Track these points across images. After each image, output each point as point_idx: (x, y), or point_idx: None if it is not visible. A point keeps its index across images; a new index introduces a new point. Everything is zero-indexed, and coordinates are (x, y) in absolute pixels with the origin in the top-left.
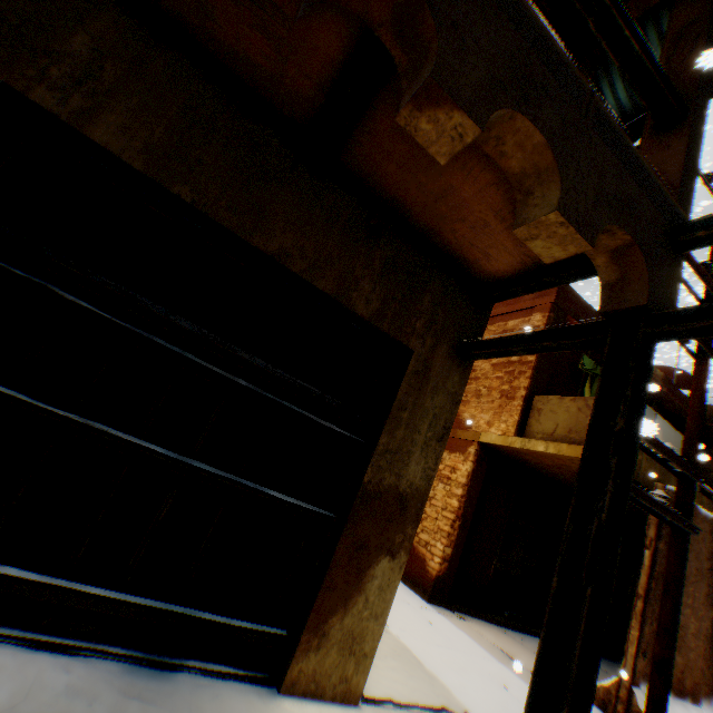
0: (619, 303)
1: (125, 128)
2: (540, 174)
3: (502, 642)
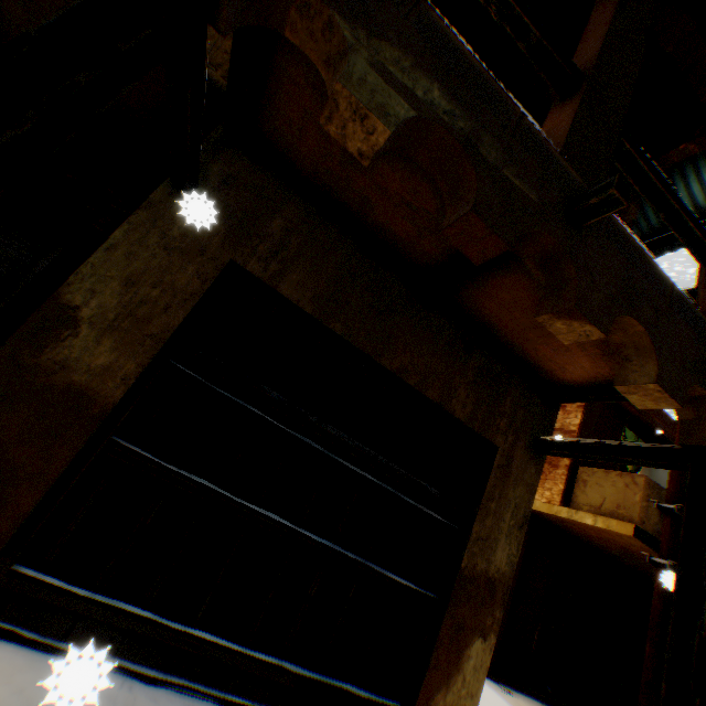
0: (696, 440)
1: (301, 282)
2: (637, 349)
3: None
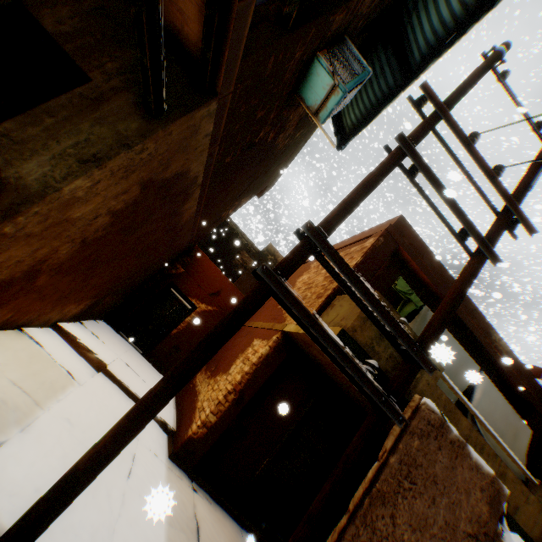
0: None
1: None
2: None
3: (213, 527)
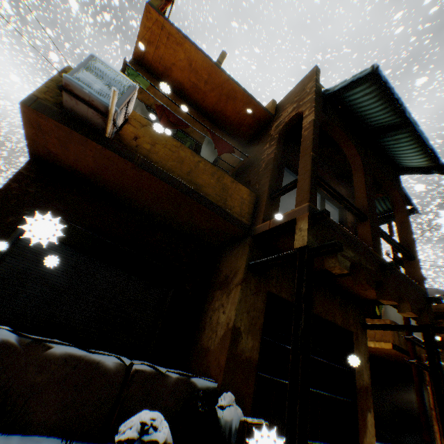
0: (421, 322)
1: (286, 290)
2: (402, 300)
3: None
